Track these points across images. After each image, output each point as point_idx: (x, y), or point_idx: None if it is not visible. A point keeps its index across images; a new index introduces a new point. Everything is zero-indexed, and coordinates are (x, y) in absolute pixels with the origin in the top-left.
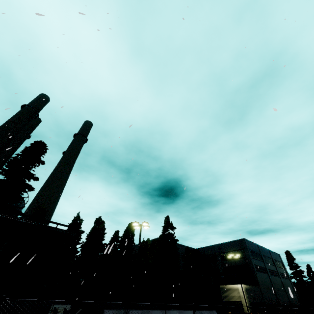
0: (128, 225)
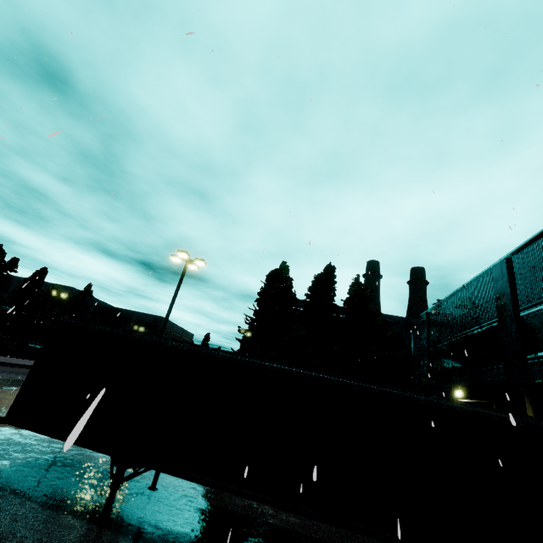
0: (40, 269)
